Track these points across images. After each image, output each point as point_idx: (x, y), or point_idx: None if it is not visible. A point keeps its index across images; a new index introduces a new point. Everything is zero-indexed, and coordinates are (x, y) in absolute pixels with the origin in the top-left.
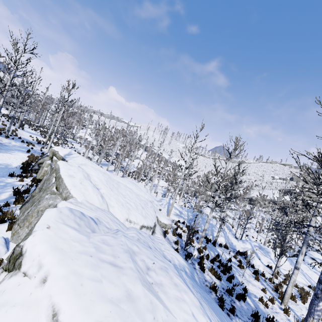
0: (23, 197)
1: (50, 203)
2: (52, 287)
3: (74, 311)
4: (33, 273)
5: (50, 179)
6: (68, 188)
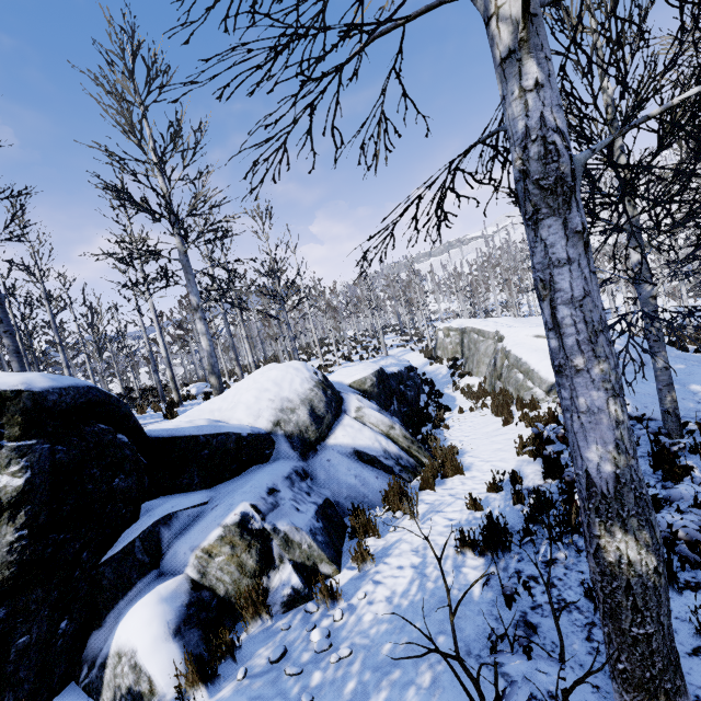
0: (459, 365)
1: (486, 346)
2: (518, 331)
3: (528, 330)
4: (510, 334)
5: (471, 338)
6: (491, 331)
